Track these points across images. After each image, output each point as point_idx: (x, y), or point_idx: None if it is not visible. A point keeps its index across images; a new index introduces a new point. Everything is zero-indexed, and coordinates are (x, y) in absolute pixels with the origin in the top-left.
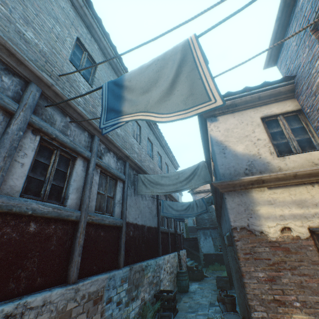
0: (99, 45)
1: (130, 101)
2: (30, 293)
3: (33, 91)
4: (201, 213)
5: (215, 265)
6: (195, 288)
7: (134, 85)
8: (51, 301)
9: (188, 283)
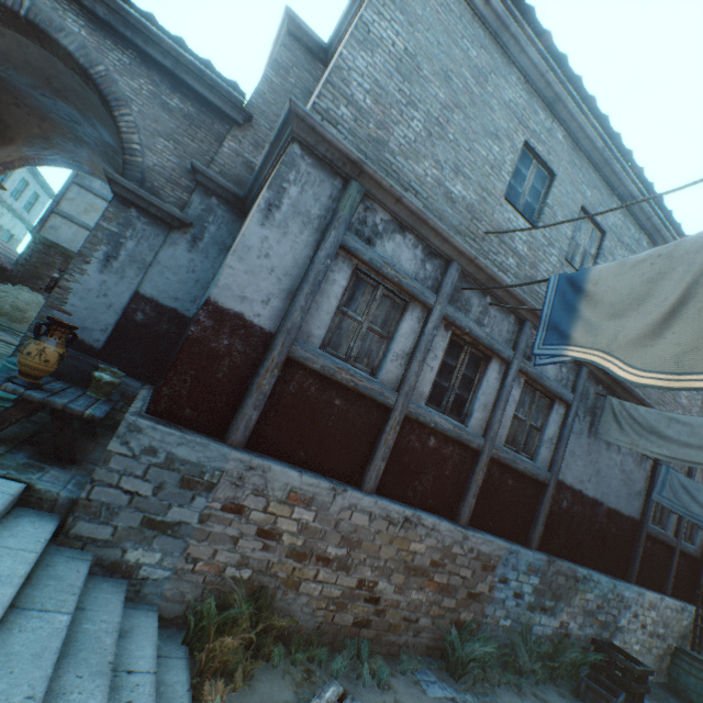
0: (568, 127)
1: (587, 324)
2: (422, 509)
3: (452, 273)
4: None
5: None
6: None
7: (600, 296)
8: (438, 529)
9: None
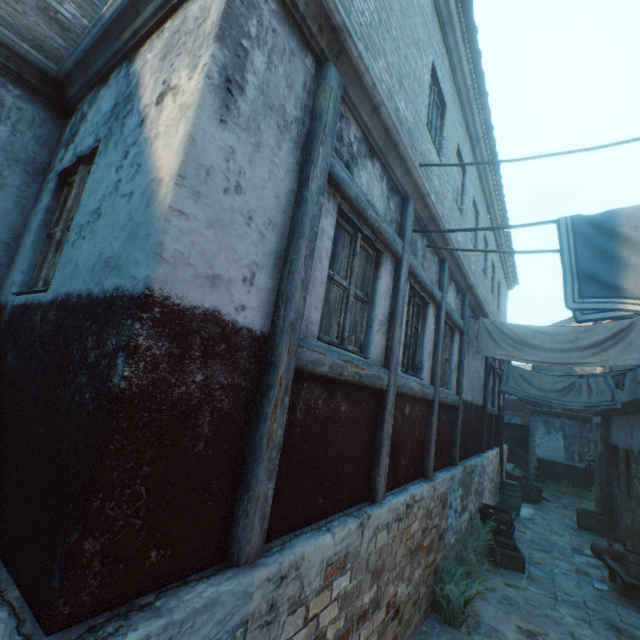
0: (451, 57)
1: None
2: (407, 484)
3: (410, 213)
4: (597, 405)
5: (560, 483)
6: (529, 513)
7: None
8: (423, 496)
9: (520, 503)
